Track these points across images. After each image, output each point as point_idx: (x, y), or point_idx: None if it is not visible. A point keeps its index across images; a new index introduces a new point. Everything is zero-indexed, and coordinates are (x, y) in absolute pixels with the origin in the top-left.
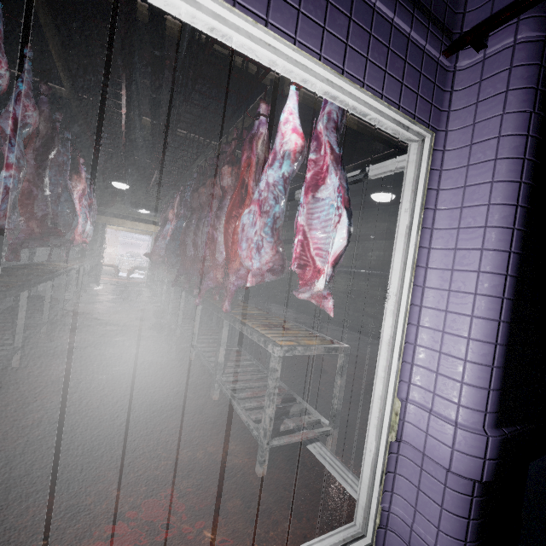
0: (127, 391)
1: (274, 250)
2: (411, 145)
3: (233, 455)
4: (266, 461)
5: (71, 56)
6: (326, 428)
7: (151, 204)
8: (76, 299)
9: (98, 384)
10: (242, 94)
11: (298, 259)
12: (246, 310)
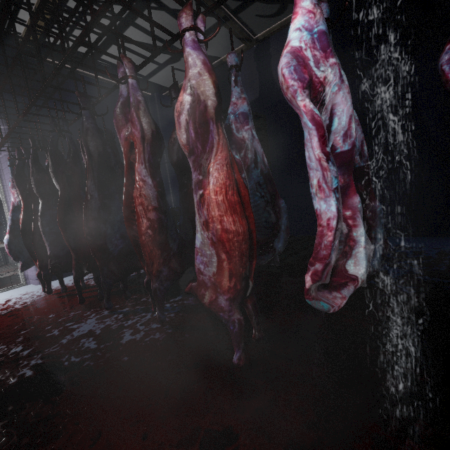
0: None
1: None
2: None
3: None
4: None
5: None
6: None
7: None
8: None
9: None
10: None
11: None
12: None
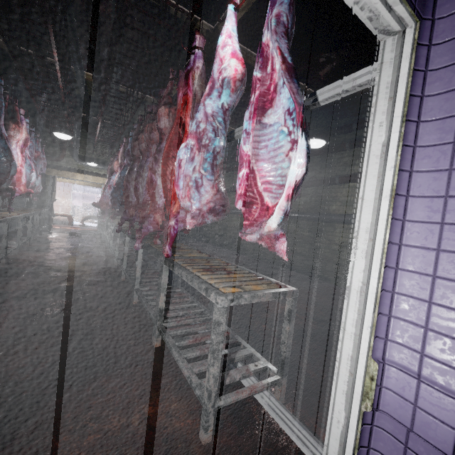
0: (60, 343)
1: (214, 188)
2: (386, 41)
3: (174, 416)
4: (211, 426)
5: (1, 1)
6: (274, 377)
7: (99, 158)
8: (25, 246)
9: (28, 337)
10: (179, 47)
11: (242, 195)
12: (186, 253)
